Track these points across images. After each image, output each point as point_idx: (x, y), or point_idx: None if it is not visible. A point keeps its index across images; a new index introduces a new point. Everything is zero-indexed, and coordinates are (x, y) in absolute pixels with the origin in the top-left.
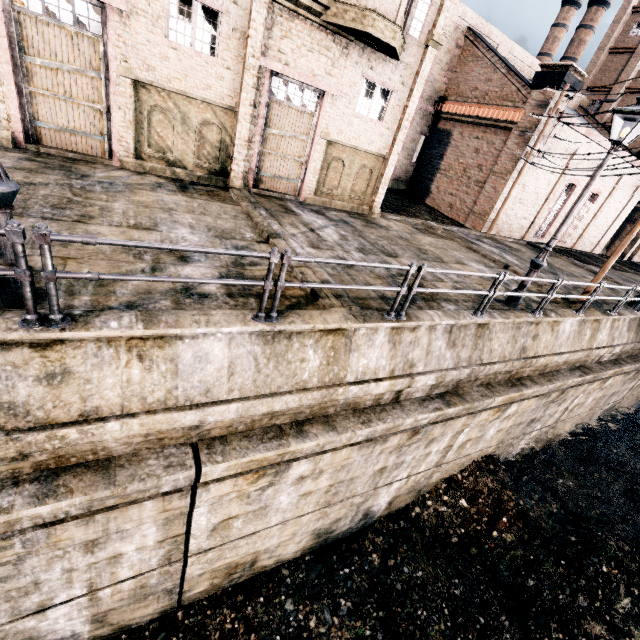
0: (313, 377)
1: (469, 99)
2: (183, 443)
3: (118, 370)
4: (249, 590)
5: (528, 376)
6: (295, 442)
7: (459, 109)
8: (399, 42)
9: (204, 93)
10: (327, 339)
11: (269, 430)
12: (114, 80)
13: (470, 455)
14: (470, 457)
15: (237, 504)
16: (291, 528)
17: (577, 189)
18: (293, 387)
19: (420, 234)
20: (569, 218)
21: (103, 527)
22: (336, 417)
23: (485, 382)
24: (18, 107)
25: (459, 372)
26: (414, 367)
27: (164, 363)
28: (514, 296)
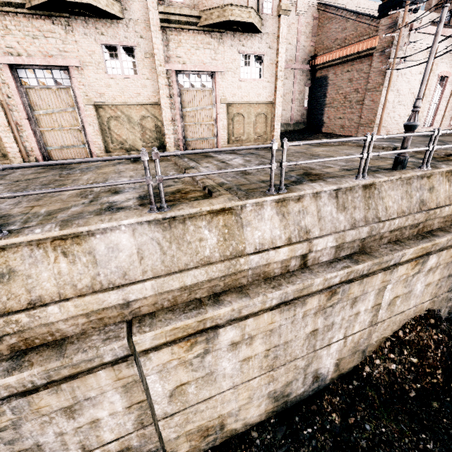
0: (214, 253)
1: (333, 48)
2: (121, 321)
3: (50, 265)
4: (225, 451)
5: (439, 228)
6: (211, 309)
7: (328, 58)
8: (256, 19)
9: (137, 99)
10: (218, 219)
11: (190, 303)
12: (83, 109)
13: (404, 312)
14: (405, 314)
15: (184, 371)
16: (245, 392)
17: (450, 79)
18: (198, 263)
19: (315, 147)
20: (426, 76)
21: (71, 395)
22: (249, 286)
23: (392, 239)
24: (35, 142)
25: (357, 231)
26: (310, 233)
27: (84, 256)
28: (398, 160)
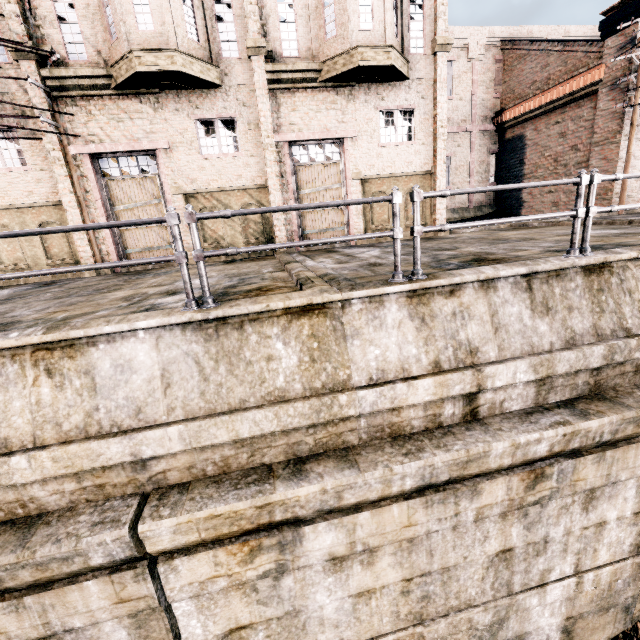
0: (294, 382)
1: (529, 95)
2: (133, 493)
3: (26, 390)
4: None
5: None
6: (284, 486)
7: (522, 109)
8: (398, 61)
9: (237, 183)
10: (300, 324)
11: (252, 472)
12: (170, 200)
13: None
14: None
15: (242, 602)
16: None
17: None
18: (265, 399)
19: (504, 232)
20: None
21: (42, 619)
22: (361, 449)
23: None
24: (113, 244)
25: (580, 353)
26: (478, 353)
27: (78, 377)
28: None
